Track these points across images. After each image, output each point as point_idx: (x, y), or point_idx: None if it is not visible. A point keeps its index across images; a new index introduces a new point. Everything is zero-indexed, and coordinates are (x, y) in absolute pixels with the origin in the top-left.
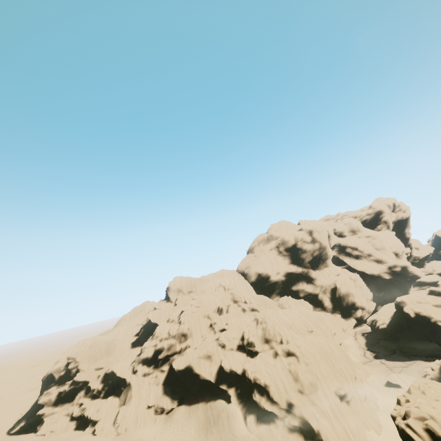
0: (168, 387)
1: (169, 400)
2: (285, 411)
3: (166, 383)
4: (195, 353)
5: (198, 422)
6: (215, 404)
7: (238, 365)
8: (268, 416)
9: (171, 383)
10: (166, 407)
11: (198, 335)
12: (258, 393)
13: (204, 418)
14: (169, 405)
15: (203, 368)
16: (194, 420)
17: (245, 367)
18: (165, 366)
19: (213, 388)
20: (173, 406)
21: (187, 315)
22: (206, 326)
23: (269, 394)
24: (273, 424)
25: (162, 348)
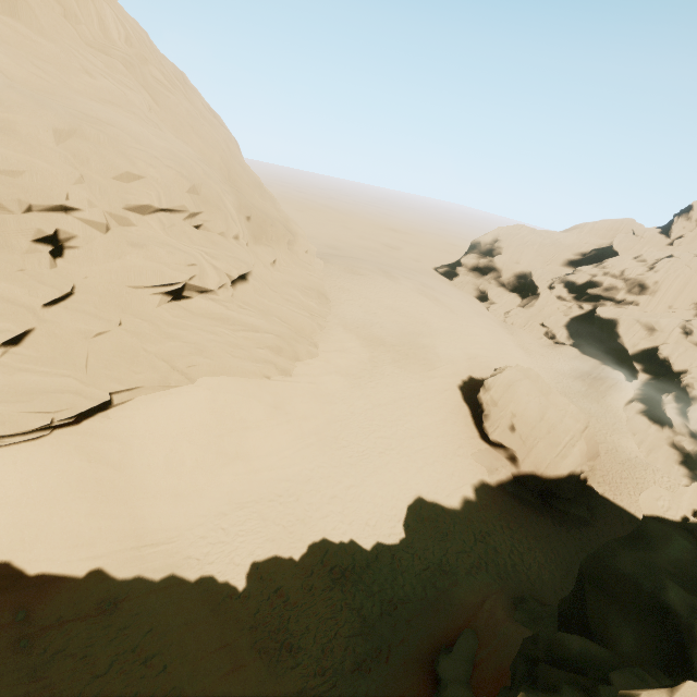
0: (574, 325)
1: (566, 334)
2: (689, 432)
3: (575, 320)
4: (636, 315)
5: (579, 368)
6: (610, 371)
7: (682, 361)
8: (660, 419)
9: (581, 325)
10: (558, 337)
11: (664, 302)
12: (674, 397)
13: (587, 370)
14: (562, 338)
15: (631, 334)
16: (576, 364)
17: (690, 370)
18: (587, 305)
19: (623, 360)
20: (565, 342)
21: (672, 264)
22: (691, 299)
23: (688, 407)
24: (657, 427)
25: (599, 283)
